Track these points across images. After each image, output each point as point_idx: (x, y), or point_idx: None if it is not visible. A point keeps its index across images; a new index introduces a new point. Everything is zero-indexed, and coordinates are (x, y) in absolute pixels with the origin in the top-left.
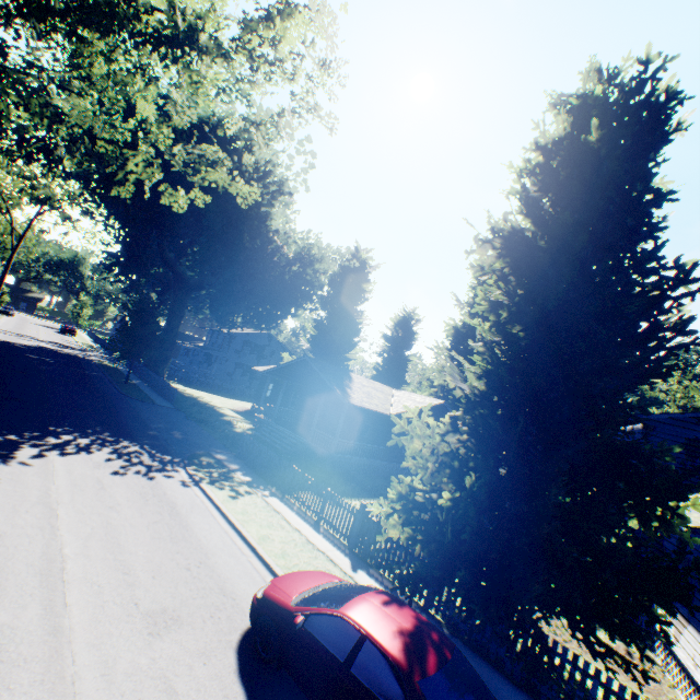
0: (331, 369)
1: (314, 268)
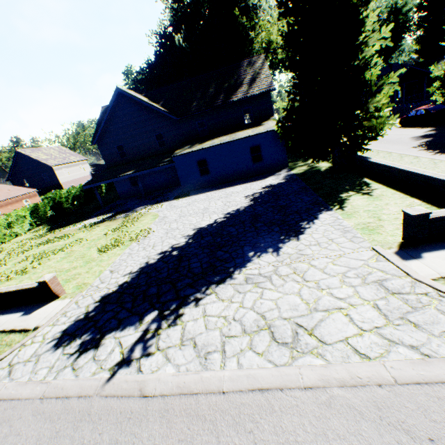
0: (428, 62)
1: (402, 13)
